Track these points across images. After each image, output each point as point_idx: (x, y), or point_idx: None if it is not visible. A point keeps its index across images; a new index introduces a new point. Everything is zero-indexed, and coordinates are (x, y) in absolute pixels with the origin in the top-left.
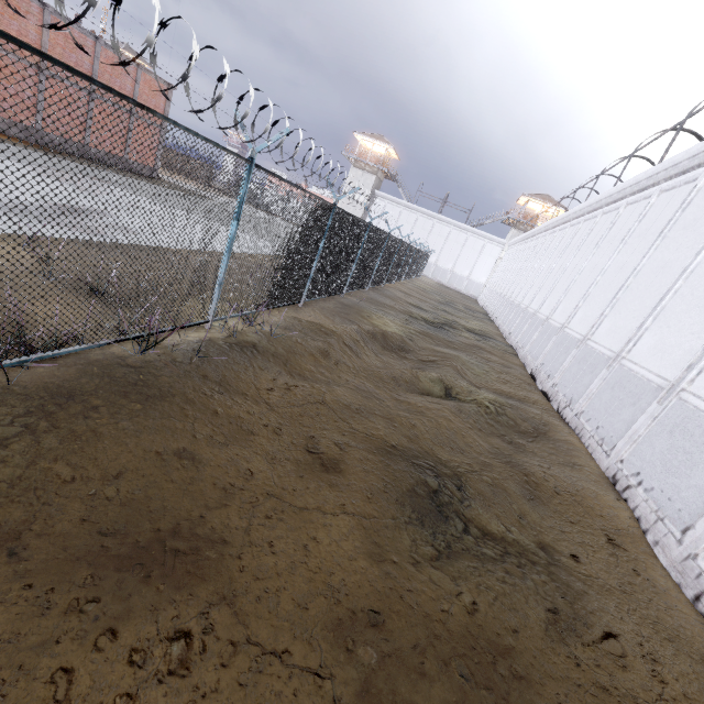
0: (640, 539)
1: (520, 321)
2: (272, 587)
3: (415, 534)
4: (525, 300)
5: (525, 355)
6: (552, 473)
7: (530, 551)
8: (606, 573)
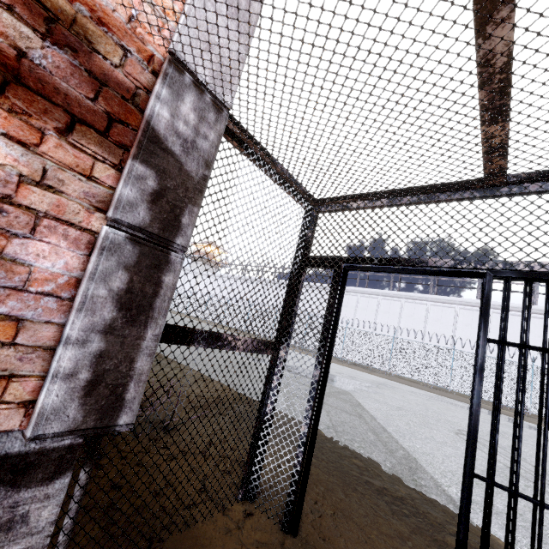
0: None
1: None
2: None
3: None
4: None
5: None
6: None
7: None
8: None
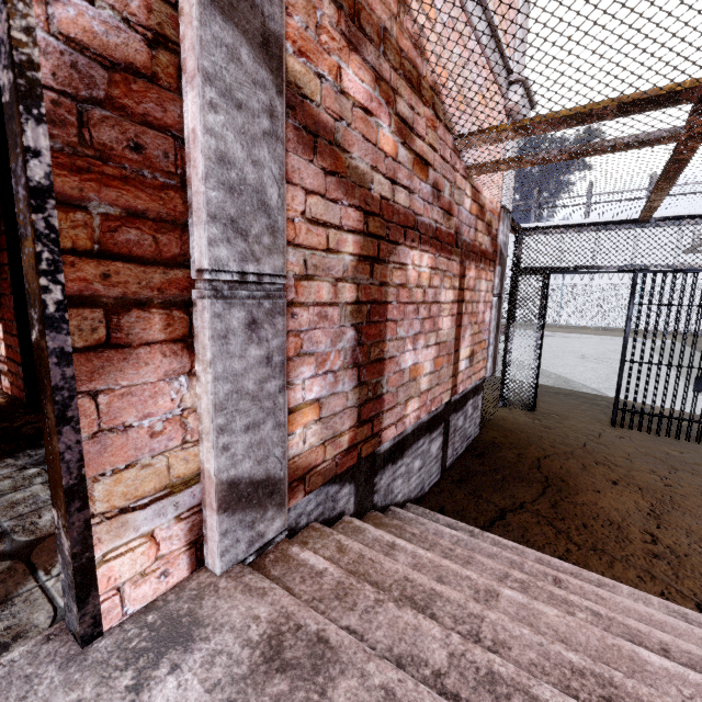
0: None
1: None
2: None
3: None
4: None
5: None
6: None
7: None
8: None
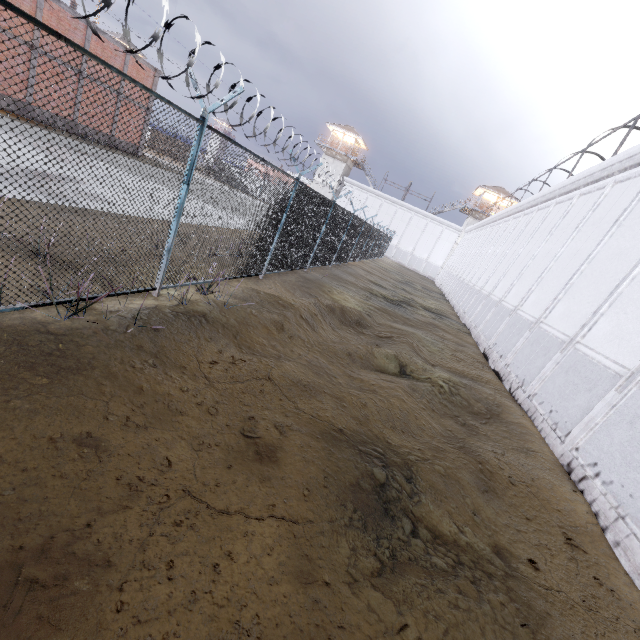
0: (600, 538)
1: (474, 302)
2: (157, 634)
3: (355, 539)
4: (479, 283)
5: (478, 335)
6: (507, 461)
7: (485, 558)
8: (568, 583)
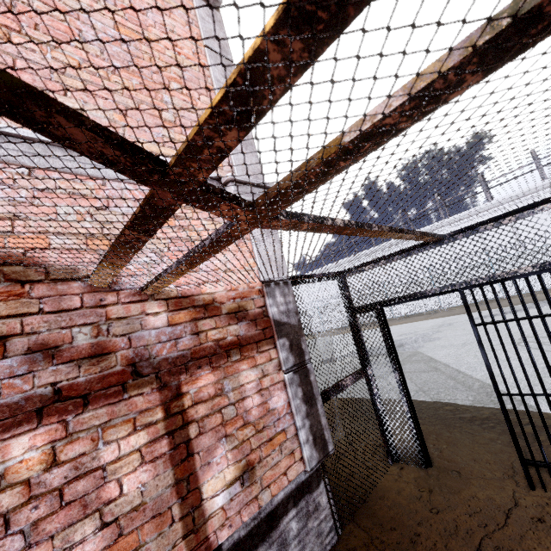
0: None
1: None
2: None
3: None
4: None
5: None
6: None
7: None
8: None
